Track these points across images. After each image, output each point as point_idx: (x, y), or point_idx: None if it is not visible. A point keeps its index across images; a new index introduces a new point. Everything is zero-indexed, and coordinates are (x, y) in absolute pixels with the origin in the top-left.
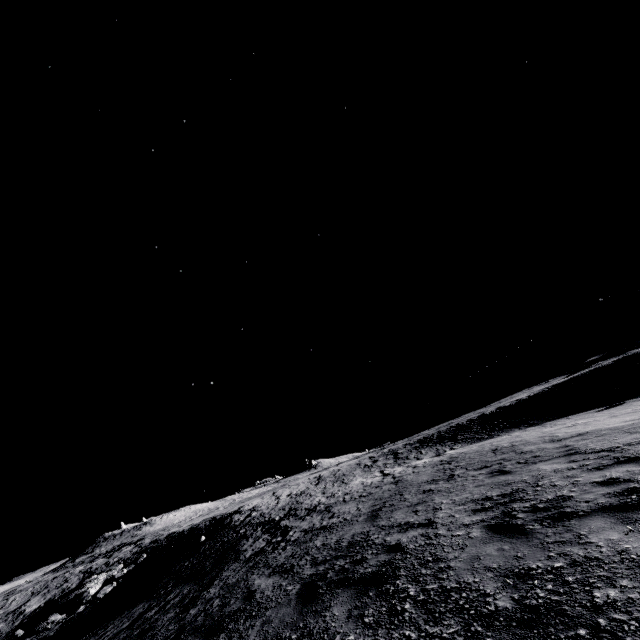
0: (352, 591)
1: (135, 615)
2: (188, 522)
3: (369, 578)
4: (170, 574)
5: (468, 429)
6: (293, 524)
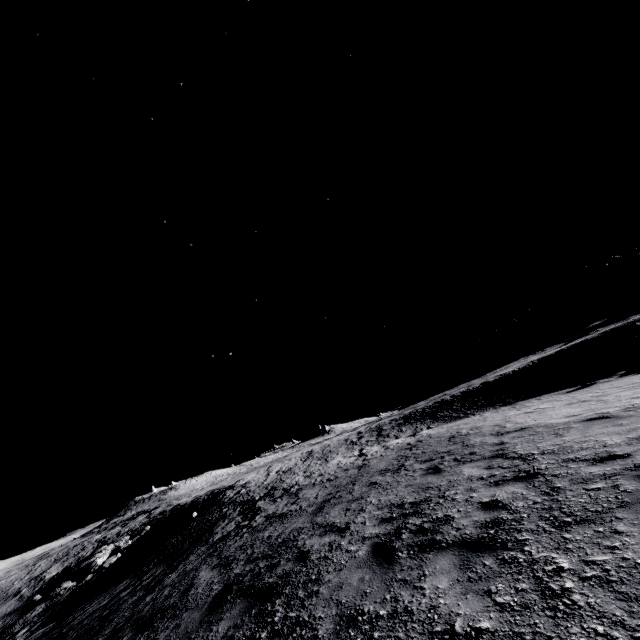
0: (245, 604)
1: (115, 592)
2: (198, 492)
3: (264, 591)
4: (158, 550)
5: (449, 406)
6: (265, 506)
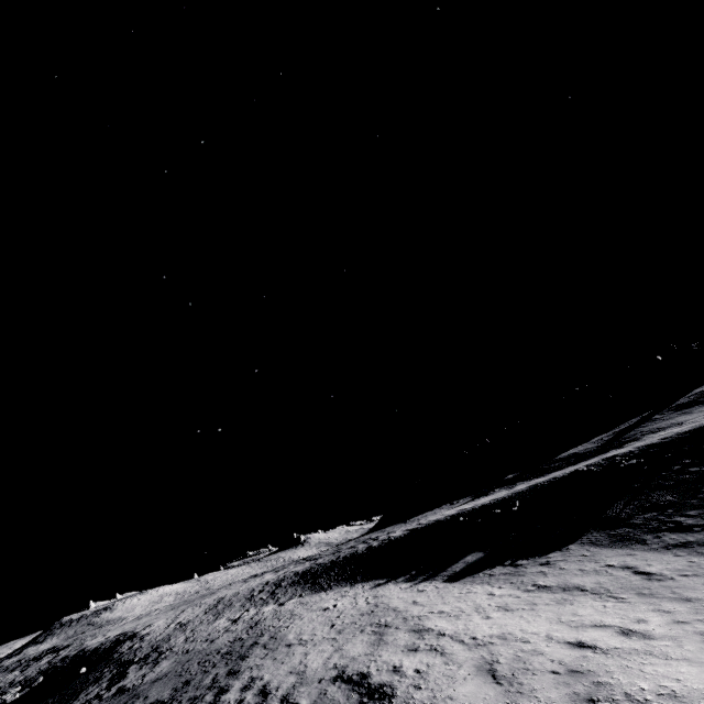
0: None
1: None
2: (117, 628)
3: None
4: None
5: (331, 570)
6: (131, 673)
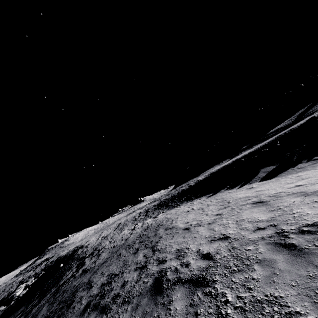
0: None
1: (16, 315)
2: (73, 246)
3: None
4: (41, 287)
5: (174, 199)
6: (86, 262)
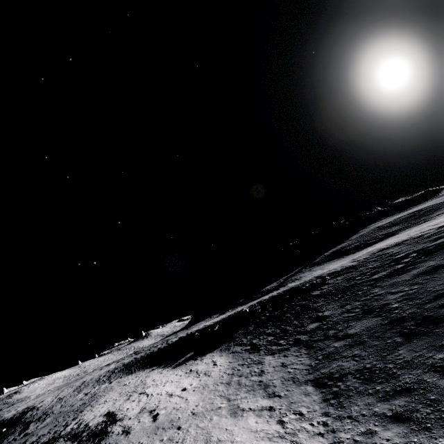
0: None
1: None
2: (24, 405)
3: None
4: None
5: (139, 362)
6: (31, 427)
